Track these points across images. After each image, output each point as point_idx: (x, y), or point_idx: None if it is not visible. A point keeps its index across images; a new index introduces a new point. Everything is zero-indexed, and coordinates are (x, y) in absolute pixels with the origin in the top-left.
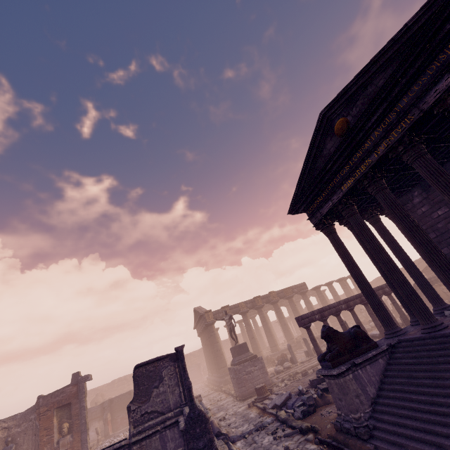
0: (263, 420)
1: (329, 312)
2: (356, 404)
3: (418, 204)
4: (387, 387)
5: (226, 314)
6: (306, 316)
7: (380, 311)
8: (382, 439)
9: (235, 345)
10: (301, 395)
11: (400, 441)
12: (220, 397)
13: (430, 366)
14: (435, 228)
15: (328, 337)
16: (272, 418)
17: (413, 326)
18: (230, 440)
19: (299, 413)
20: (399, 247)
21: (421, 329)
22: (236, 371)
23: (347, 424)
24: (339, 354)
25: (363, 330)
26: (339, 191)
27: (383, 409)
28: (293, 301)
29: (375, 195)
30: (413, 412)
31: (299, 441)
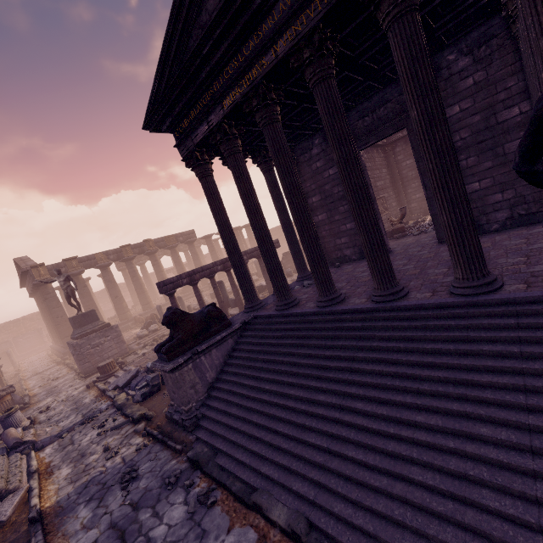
0: (97, 407)
1: (201, 275)
2: (190, 395)
3: (315, 156)
4: (227, 370)
5: (59, 274)
6: (171, 282)
7: (245, 283)
8: (206, 429)
9: (76, 315)
10: (150, 373)
11: (220, 432)
12: (58, 374)
13: (270, 349)
14: (323, 189)
15: (171, 323)
16: (109, 403)
17: (274, 296)
18: (37, 447)
19: (139, 396)
20: (284, 206)
21: (276, 306)
22: (76, 347)
23: (177, 415)
24: (181, 343)
25: (219, 309)
26: (220, 108)
27: (217, 396)
28: (177, 252)
29: (263, 128)
30: (241, 399)
31: (126, 435)
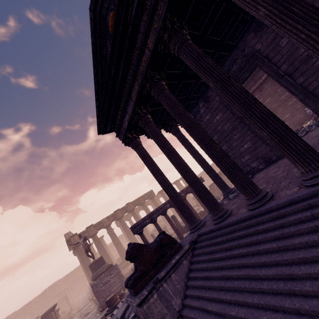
0: None
1: (157, 214)
2: None
3: (203, 113)
4: (189, 293)
5: (80, 237)
6: (138, 224)
7: (183, 209)
8: None
9: (92, 262)
10: None
11: None
12: (89, 310)
13: (221, 264)
14: (216, 130)
15: (132, 256)
16: None
17: (210, 214)
18: None
19: None
20: (194, 150)
21: (213, 220)
22: (93, 287)
23: None
24: (143, 274)
25: (168, 235)
26: (131, 101)
27: None
28: (145, 206)
29: (157, 97)
30: None
31: None
